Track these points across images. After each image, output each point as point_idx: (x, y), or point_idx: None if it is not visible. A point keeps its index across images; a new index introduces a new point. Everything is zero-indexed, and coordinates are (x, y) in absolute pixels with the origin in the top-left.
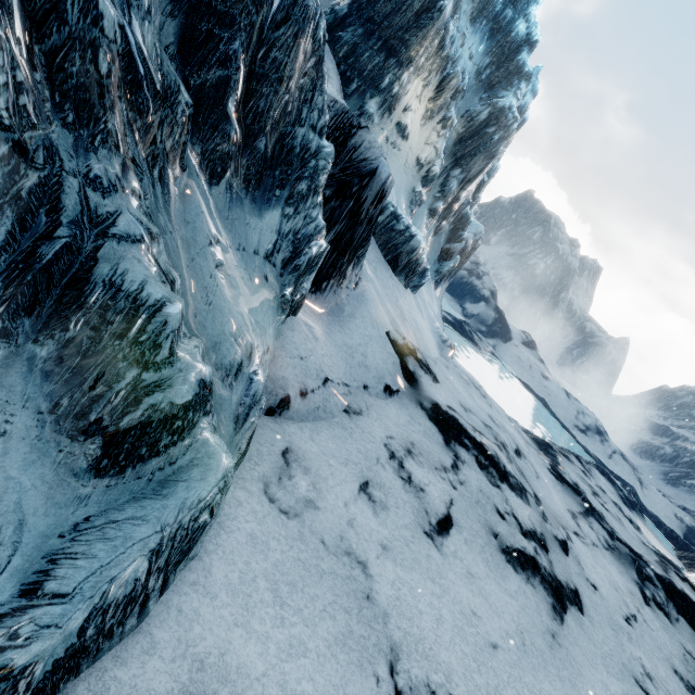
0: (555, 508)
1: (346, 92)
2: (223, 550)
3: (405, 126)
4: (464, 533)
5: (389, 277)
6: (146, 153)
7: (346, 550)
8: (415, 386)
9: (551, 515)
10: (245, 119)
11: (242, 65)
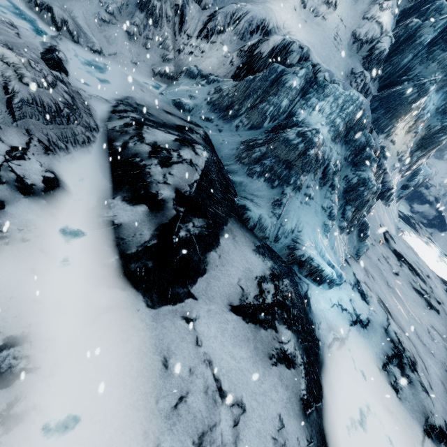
0: (441, 297)
1: None
2: (362, 257)
3: (394, 141)
4: (401, 278)
5: (379, 203)
6: None
7: (377, 266)
8: (388, 242)
9: (436, 295)
10: None
11: None
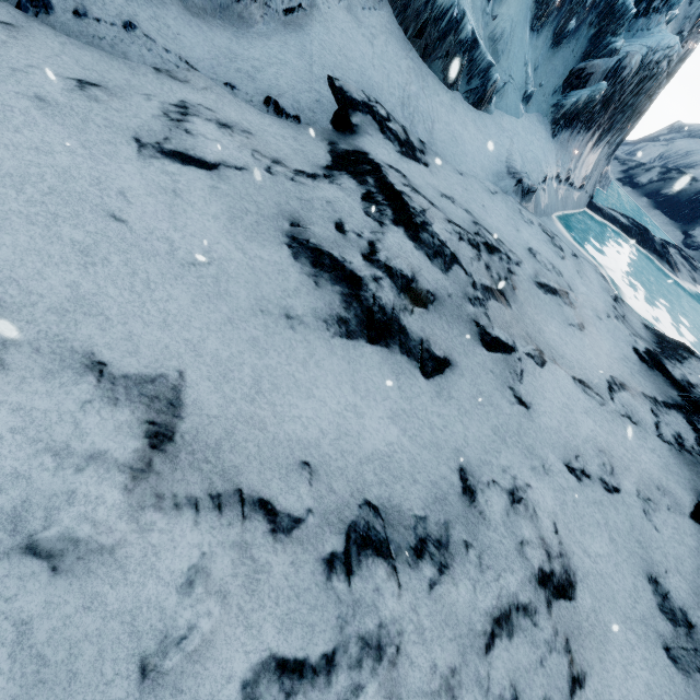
0: (565, 350)
1: None
2: None
3: None
4: (222, 185)
5: (404, 57)
6: None
7: None
8: (345, 133)
9: (518, 327)
10: None
11: None
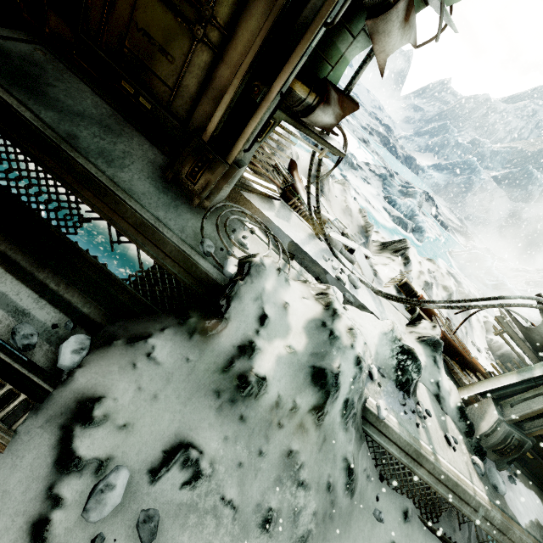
0: None
1: None
2: None
3: None
4: None
5: None
6: None
7: None
8: None
9: None
10: None
11: None
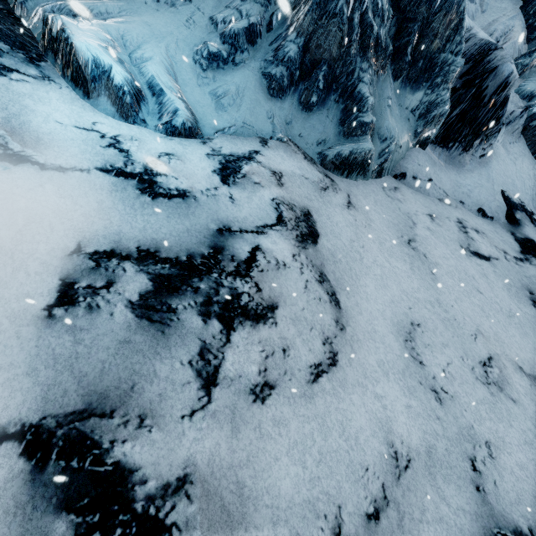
0: None
1: (530, 38)
2: (363, 186)
3: None
4: (496, 270)
5: (531, 168)
6: (375, 65)
7: (408, 216)
8: (514, 225)
9: None
10: (415, 55)
11: (417, 34)
